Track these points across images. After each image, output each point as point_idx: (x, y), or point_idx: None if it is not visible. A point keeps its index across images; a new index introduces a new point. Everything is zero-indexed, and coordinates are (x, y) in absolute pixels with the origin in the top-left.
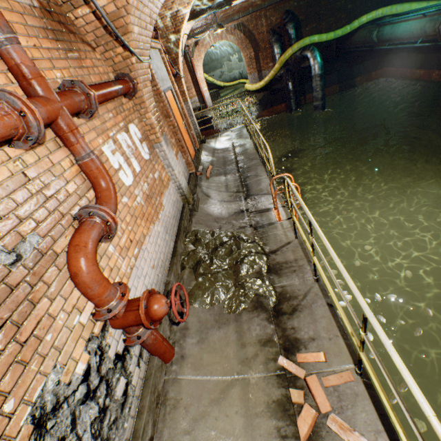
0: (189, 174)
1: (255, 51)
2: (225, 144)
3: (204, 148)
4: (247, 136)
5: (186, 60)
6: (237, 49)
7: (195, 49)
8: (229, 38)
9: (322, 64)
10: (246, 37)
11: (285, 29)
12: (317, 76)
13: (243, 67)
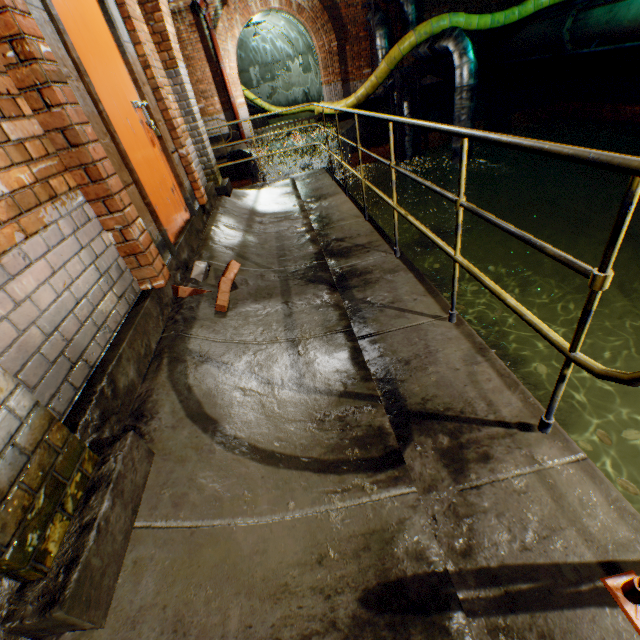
0: (135, 297)
1: (340, 40)
2: (282, 202)
3: (224, 207)
4: (336, 189)
5: (202, 34)
6: (301, 49)
7: (221, 14)
8: (291, 4)
9: (476, 66)
10: (323, 8)
11: (396, 6)
12: (466, 88)
13: (311, 83)
